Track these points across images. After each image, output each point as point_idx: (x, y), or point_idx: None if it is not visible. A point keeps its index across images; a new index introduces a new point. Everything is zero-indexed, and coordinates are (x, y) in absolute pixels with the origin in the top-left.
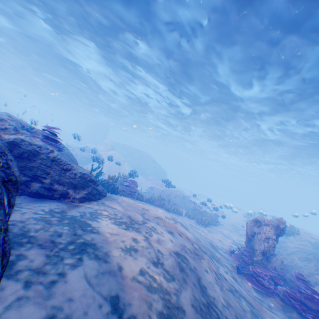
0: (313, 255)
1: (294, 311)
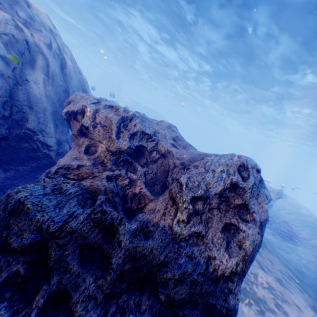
0: (293, 211)
1: (278, 236)
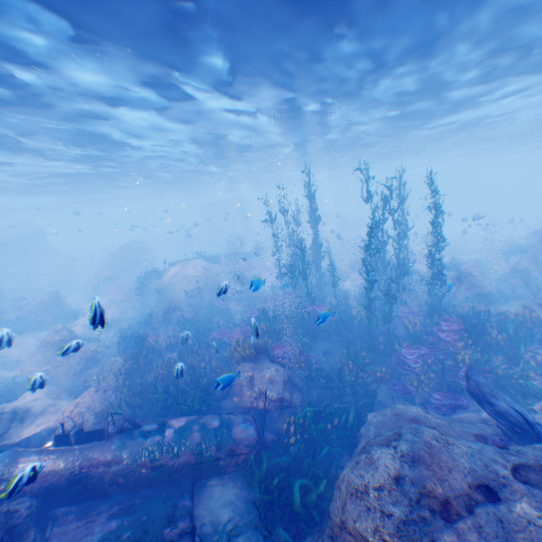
0: None
1: None
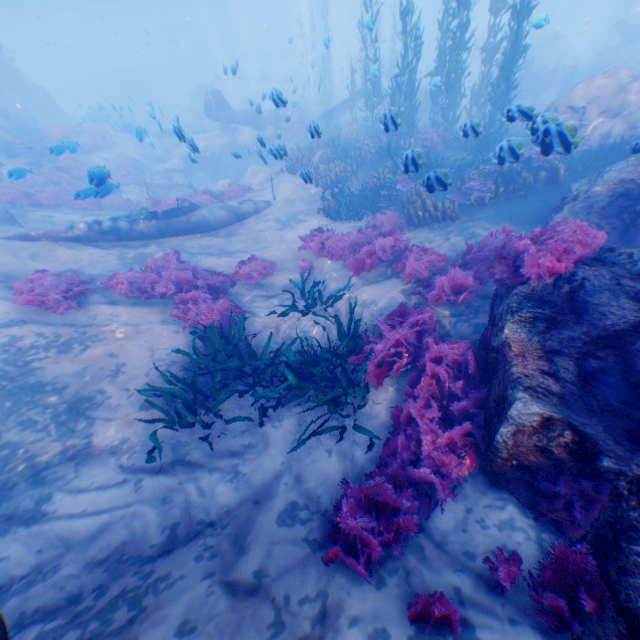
0: None
1: None
